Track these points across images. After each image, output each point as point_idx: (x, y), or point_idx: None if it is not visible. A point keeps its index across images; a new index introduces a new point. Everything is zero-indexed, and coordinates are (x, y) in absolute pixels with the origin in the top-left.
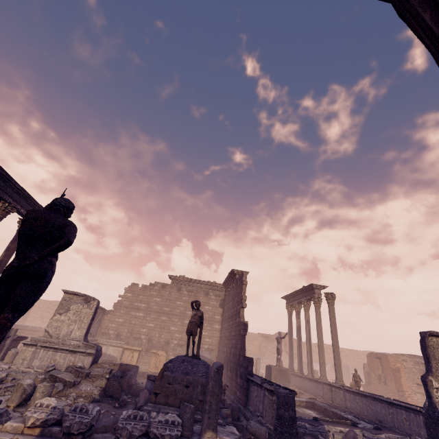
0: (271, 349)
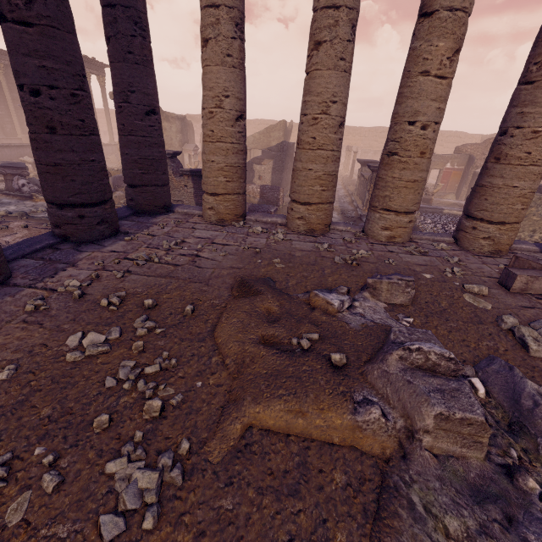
0: (196, 130)
